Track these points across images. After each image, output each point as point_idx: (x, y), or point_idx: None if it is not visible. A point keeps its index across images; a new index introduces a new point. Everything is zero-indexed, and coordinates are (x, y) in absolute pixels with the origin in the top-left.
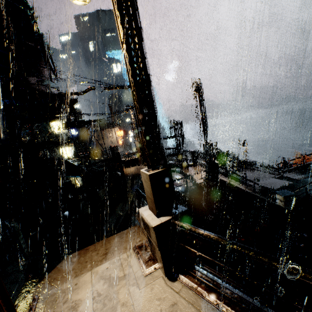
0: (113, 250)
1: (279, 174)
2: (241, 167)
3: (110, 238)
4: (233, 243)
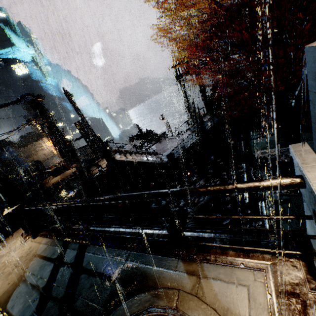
0: (8, 242)
1: (178, 137)
2: (157, 140)
3: (9, 237)
4: (36, 204)
